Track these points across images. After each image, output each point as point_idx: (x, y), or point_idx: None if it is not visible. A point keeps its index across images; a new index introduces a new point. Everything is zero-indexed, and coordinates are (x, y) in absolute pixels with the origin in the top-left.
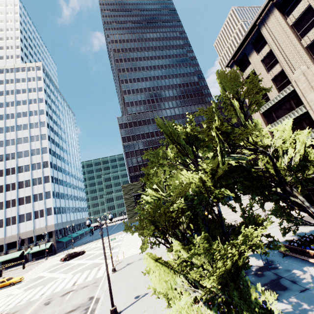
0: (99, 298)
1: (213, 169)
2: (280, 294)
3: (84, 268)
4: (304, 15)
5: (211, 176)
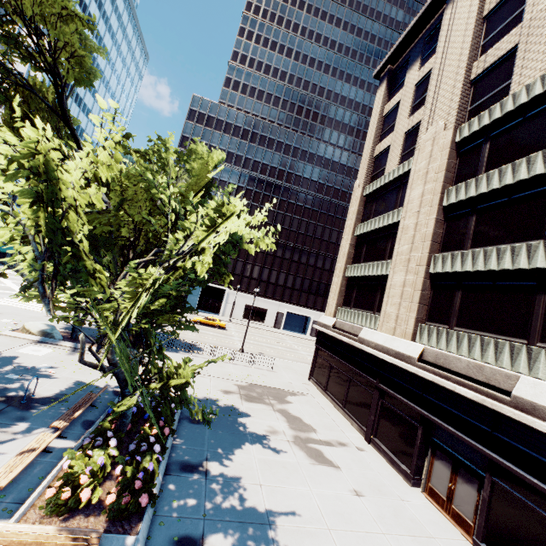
0: None
1: None
2: None
3: None
4: None
5: None
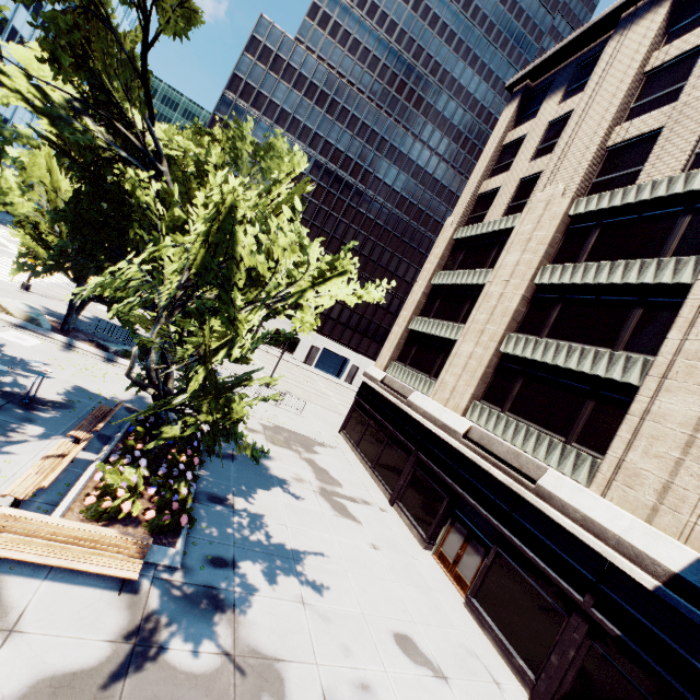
0: None
1: None
2: None
3: None
4: (679, 66)
5: None
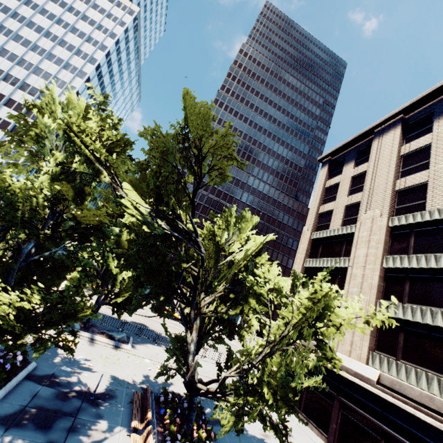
0: None
1: (59, 190)
2: (25, 427)
3: None
4: (420, 153)
5: (47, 197)
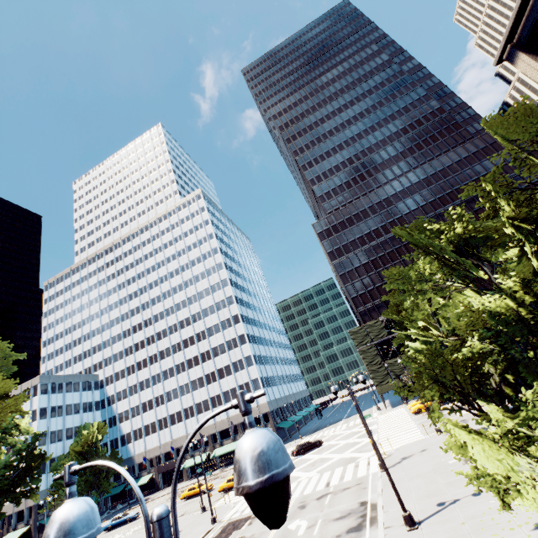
0: (375, 503)
1: (524, 278)
2: None
3: (332, 464)
4: None
5: (523, 292)
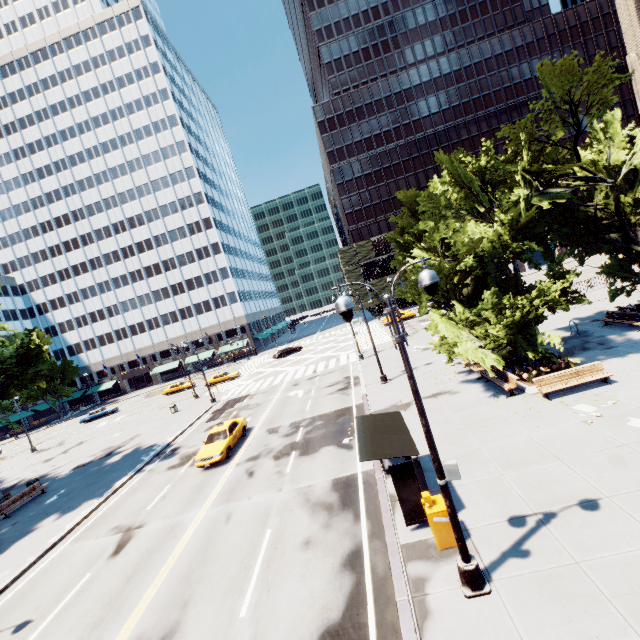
0: (356, 376)
1: (513, 218)
2: (578, 353)
3: (315, 361)
4: None
5: (509, 228)
